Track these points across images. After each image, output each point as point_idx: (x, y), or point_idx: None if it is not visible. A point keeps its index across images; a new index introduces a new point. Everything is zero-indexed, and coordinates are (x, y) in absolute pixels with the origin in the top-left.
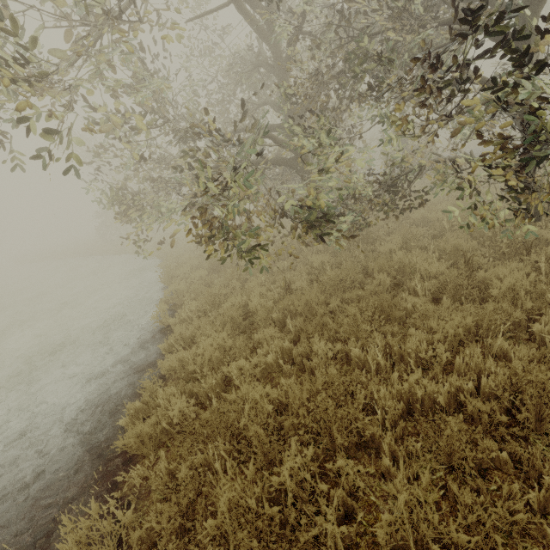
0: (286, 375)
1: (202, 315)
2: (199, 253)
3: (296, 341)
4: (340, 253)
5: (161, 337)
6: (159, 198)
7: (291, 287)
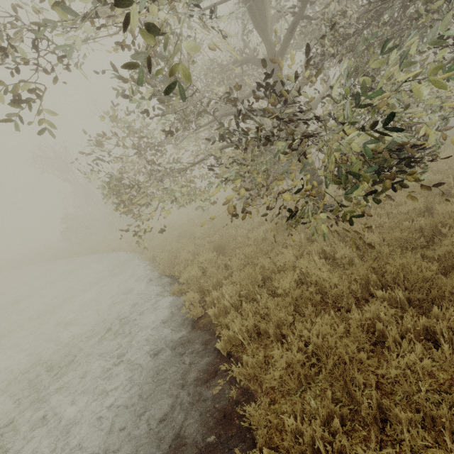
0: (448, 366)
1: (244, 300)
2: (185, 240)
3: (401, 316)
4: (358, 219)
5: (200, 332)
6: (164, 184)
7: (336, 256)
